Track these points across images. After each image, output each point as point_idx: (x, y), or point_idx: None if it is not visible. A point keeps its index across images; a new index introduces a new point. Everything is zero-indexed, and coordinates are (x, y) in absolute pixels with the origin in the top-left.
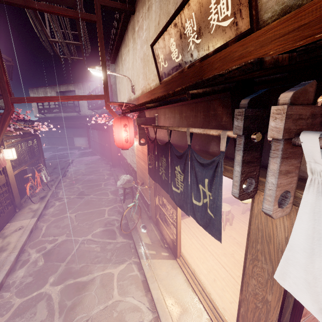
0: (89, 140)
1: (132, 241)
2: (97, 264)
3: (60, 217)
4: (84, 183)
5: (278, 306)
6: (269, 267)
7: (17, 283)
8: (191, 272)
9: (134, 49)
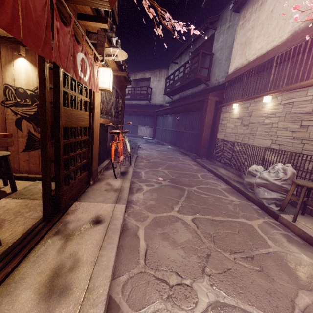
0: (155, 129)
1: None
2: None
3: (162, 214)
4: (169, 168)
5: None
6: None
7: None
8: None
9: None
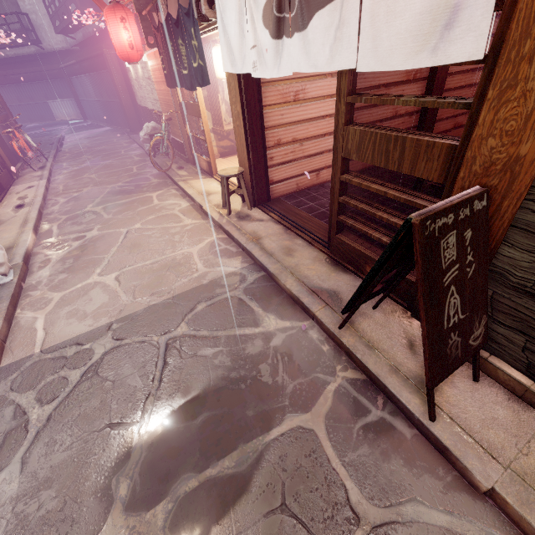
0: (78, 102)
1: (168, 180)
2: (134, 194)
3: (76, 179)
4: (95, 154)
5: (241, 108)
6: (233, 83)
7: (57, 212)
8: None
9: None
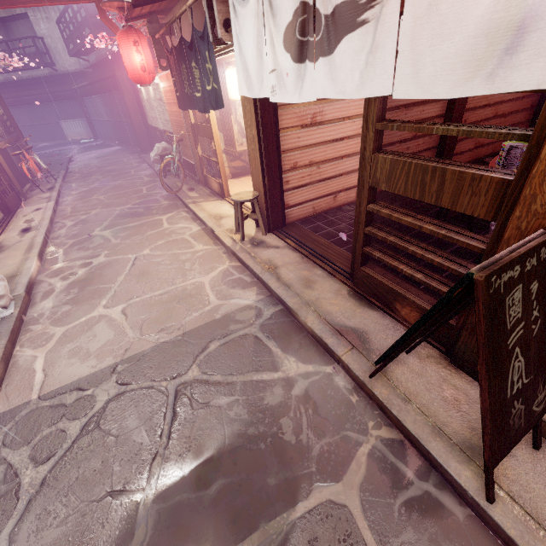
0: (90, 122)
1: (179, 201)
2: (143, 217)
3: (84, 200)
4: (104, 174)
5: (256, 132)
6: (249, 106)
7: (63, 235)
8: None
9: None
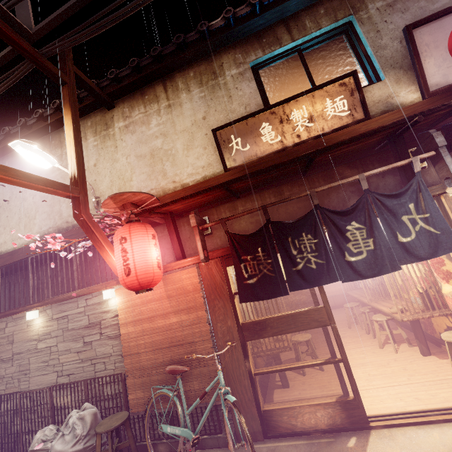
0: None
1: None
2: None
3: None
4: None
5: None
6: None
7: None
8: (404, 413)
9: (106, 147)
